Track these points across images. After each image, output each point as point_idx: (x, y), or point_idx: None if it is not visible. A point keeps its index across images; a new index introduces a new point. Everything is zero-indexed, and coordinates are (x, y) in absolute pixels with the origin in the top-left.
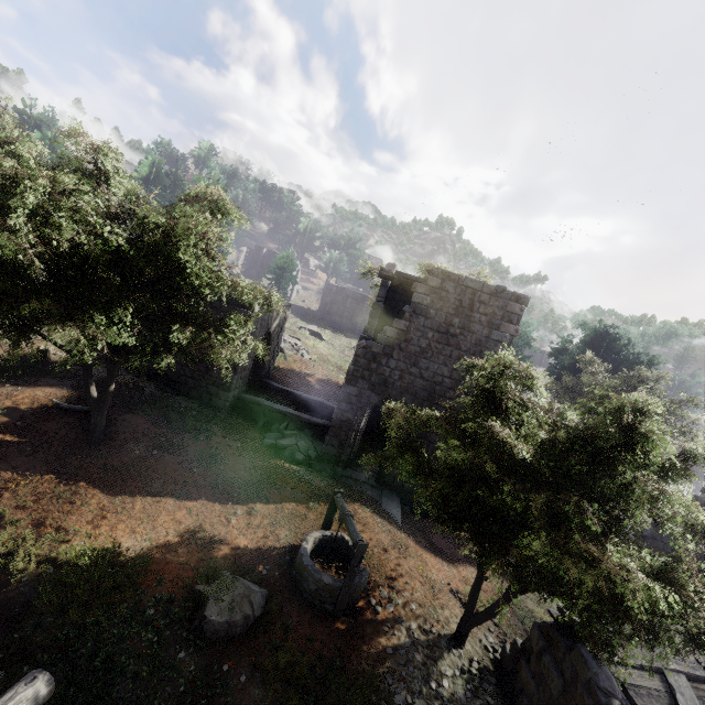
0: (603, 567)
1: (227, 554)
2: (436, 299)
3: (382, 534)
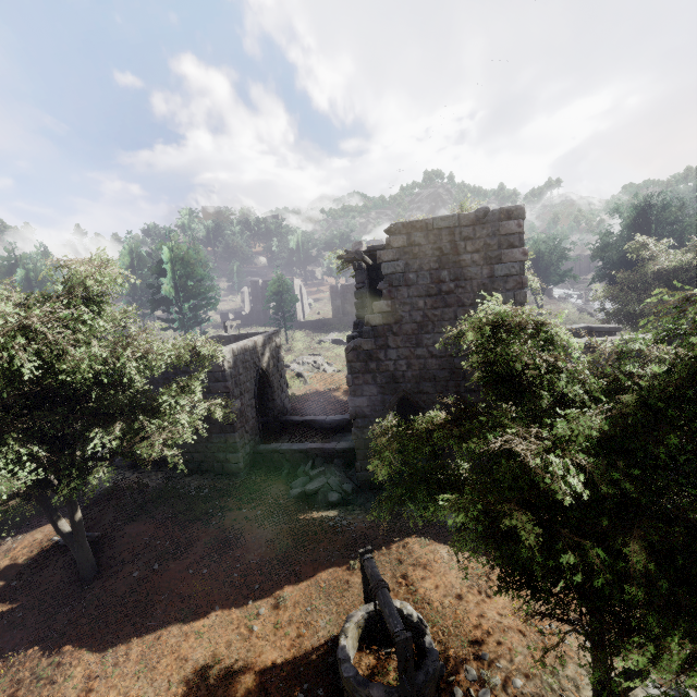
0: None
1: (249, 687)
2: (410, 259)
3: (451, 573)
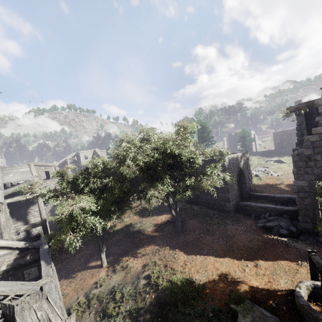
0: None
1: (246, 289)
2: None
3: None
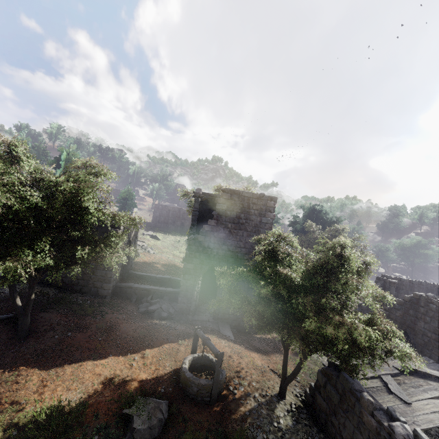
0: (344, 324)
1: (136, 386)
2: (229, 205)
3: (226, 348)
